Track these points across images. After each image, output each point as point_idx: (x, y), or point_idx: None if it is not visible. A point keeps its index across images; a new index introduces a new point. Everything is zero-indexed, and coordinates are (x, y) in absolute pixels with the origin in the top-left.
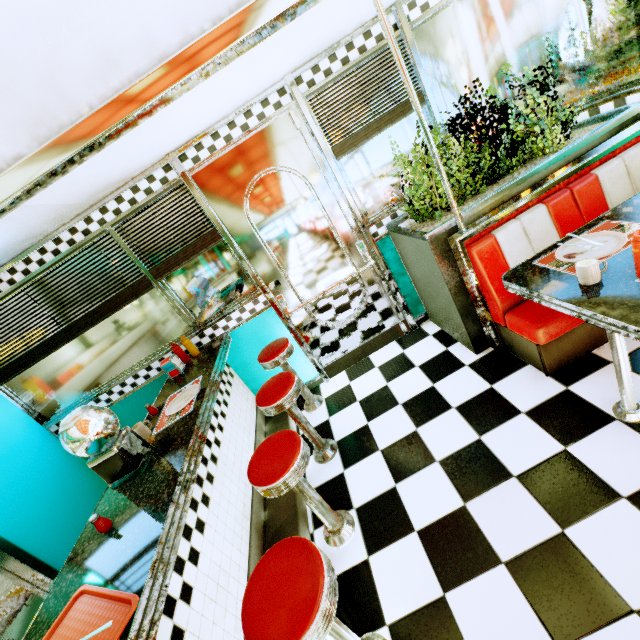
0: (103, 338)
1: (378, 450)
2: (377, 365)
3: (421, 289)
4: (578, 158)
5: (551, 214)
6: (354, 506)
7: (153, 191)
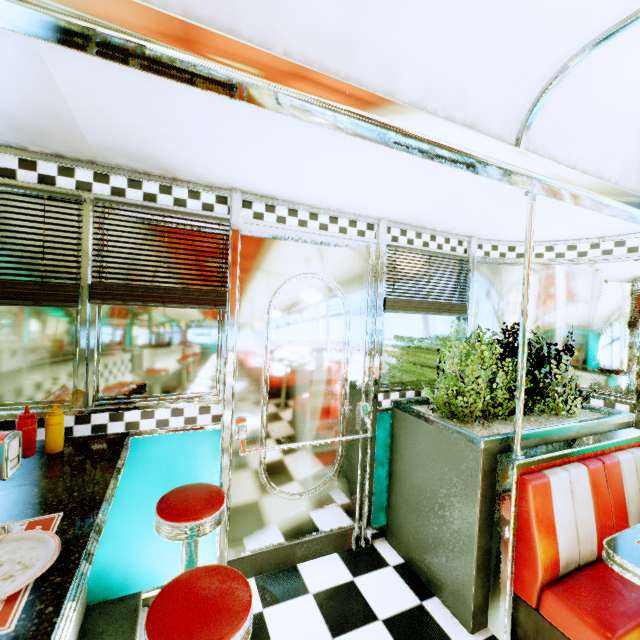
0: None
1: None
2: (312, 589)
3: (404, 495)
4: (596, 434)
5: (590, 480)
6: None
7: (186, 206)
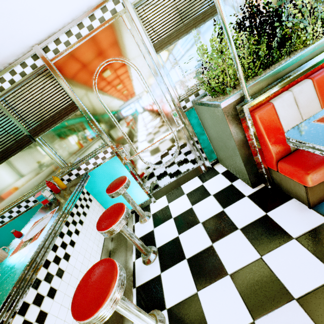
0: (2, 176)
1: (185, 258)
2: (186, 192)
3: (214, 143)
4: None
5: (315, 87)
6: (166, 307)
7: (26, 74)
